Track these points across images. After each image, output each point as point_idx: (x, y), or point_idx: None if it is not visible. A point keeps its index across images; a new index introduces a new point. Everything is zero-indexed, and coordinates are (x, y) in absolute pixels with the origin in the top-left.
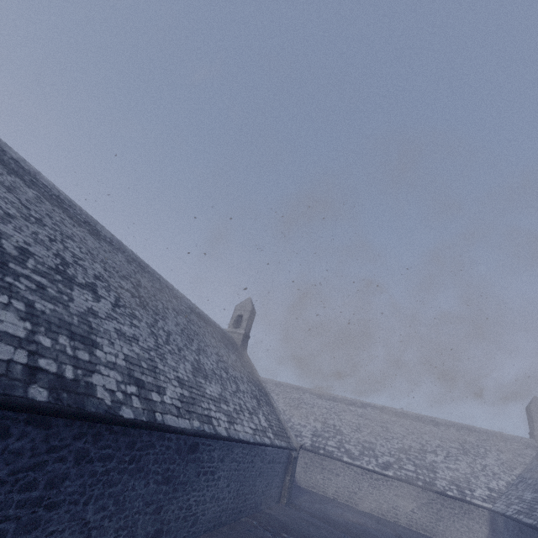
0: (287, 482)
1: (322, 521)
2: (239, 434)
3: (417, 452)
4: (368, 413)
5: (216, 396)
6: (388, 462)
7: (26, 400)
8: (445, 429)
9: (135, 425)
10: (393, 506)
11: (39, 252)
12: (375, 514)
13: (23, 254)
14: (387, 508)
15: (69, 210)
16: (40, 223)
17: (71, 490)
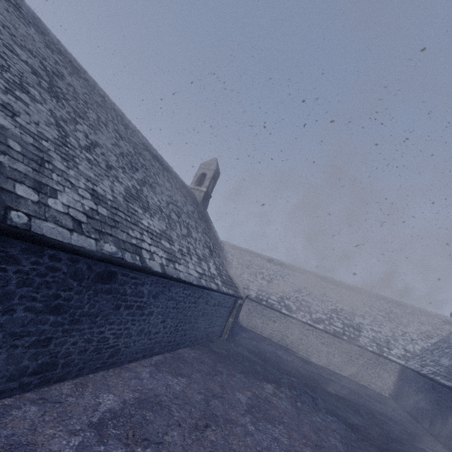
0: (230, 322)
1: (257, 357)
2: (179, 273)
3: (347, 314)
4: (310, 279)
5: (156, 231)
6: (320, 318)
7: None
8: (375, 300)
9: None
10: (318, 350)
11: None
12: (301, 353)
13: None
14: (312, 351)
15: None
16: None
17: None
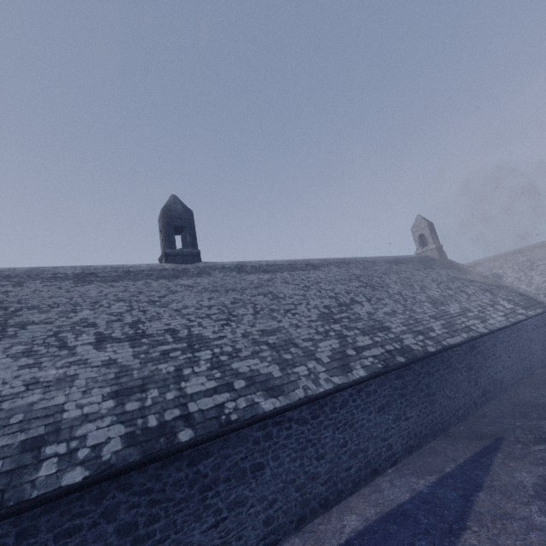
0: None
1: None
2: (495, 325)
3: None
4: None
5: (459, 311)
6: None
7: (401, 363)
8: None
9: (439, 352)
10: None
11: (327, 303)
12: None
13: (328, 309)
14: None
15: (297, 267)
16: (307, 287)
17: (435, 387)
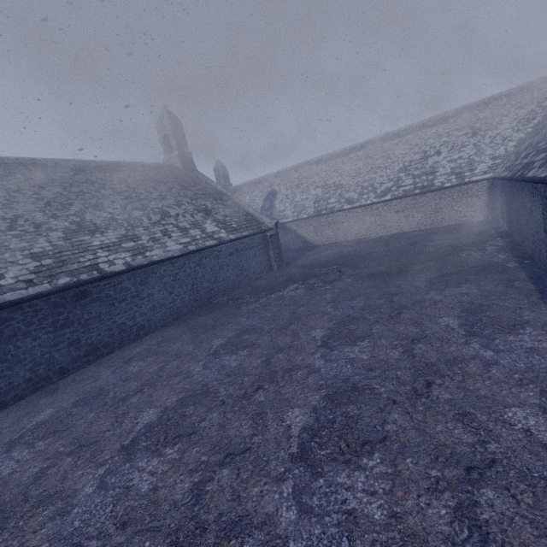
0: (271, 255)
1: (305, 268)
2: (152, 258)
3: (418, 163)
4: (368, 151)
5: (113, 241)
6: (387, 189)
7: None
8: (455, 120)
9: None
10: (395, 222)
11: None
12: (381, 234)
13: None
14: (390, 226)
15: None
16: None
17: None
